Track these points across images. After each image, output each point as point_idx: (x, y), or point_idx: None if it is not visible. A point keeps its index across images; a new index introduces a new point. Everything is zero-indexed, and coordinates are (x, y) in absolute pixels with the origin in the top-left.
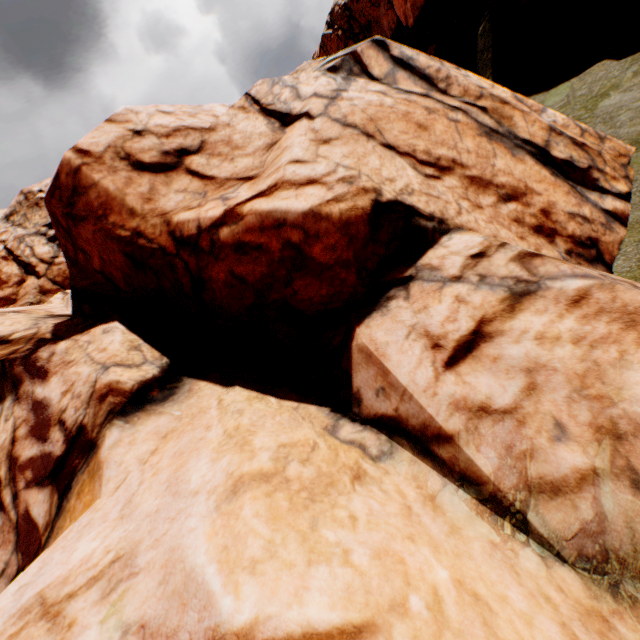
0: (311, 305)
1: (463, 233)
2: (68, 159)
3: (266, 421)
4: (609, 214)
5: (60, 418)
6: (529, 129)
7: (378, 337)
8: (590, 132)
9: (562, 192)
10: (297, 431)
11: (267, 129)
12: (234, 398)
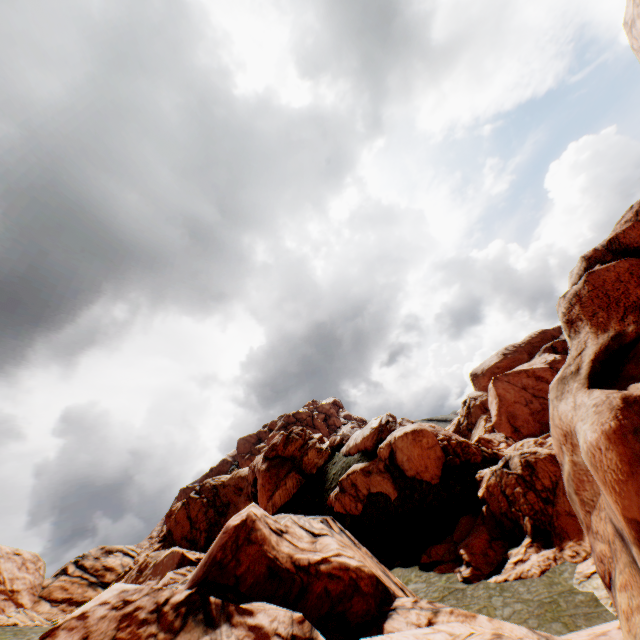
0: (356, 616)
1: (403, 597)
2: (252, 514)
3: None
4: None
5: (275, 632)
6: (394, 578)
7: (396, 625)
8: (413, 593)
9: None
10: None
11: (307, 534)
12: None
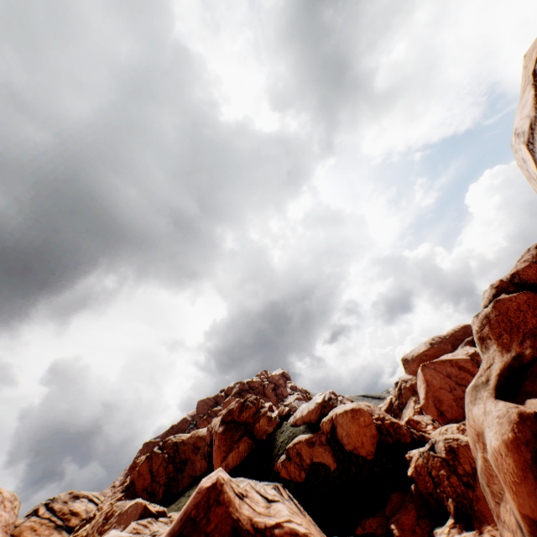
0: None
1: None
2: (220, 478)
3: None
4: None
5: None
6: None
7: None
8: None
9: None
10: None
11: (263, 499)
12: None
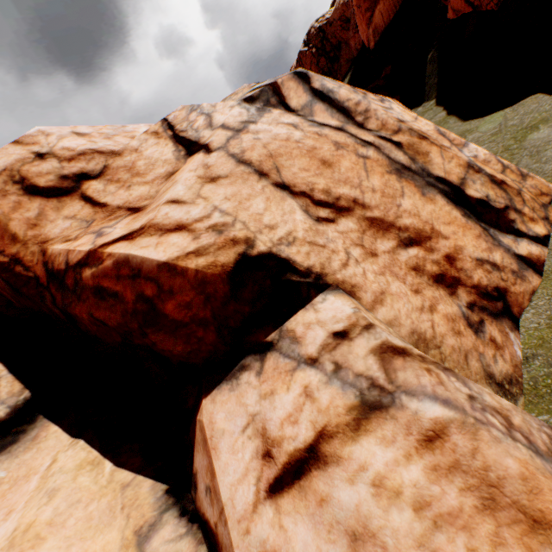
0: (173, 355)
1: (338, 296)
2: None
3: (73, 513)
4: (523, 260)
5: None
6: (445, 165)
7: (218, 420)
8: (512, 168)
9: (472, 235)
10: (100, 536)
11: (173, 156)
12: (65, 463)
